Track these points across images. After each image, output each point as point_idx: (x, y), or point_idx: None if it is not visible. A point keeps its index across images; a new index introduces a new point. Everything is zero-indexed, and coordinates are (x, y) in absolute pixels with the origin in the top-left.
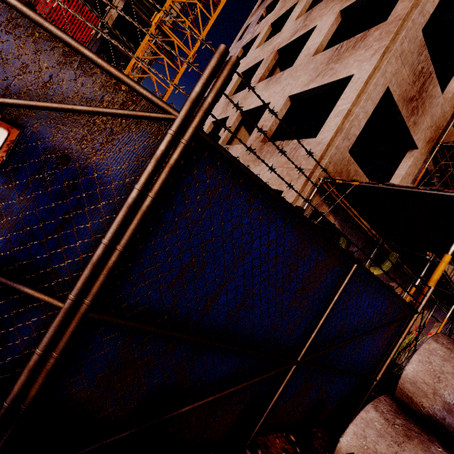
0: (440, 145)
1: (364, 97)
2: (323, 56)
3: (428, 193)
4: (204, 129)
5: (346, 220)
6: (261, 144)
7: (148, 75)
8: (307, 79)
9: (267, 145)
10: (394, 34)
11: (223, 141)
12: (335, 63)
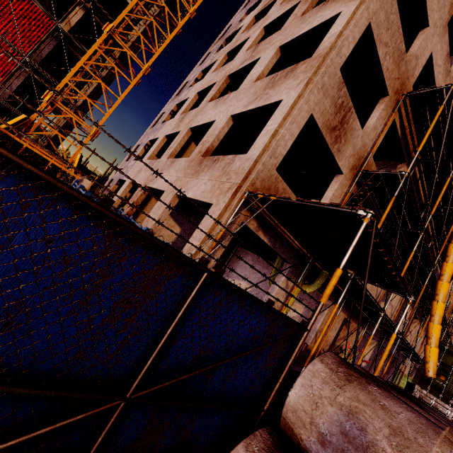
0: (361, 173)
1: (289, 120)
2: (262, 82)
3: (329, 208)
4: (157, 142)
5: (277, 237)
6: (202, 158)
7: (96, 81)
8: (247, 101)
9: (207, 159)
10: (316, 68)
11: (171, 154)
12: (270, 89)
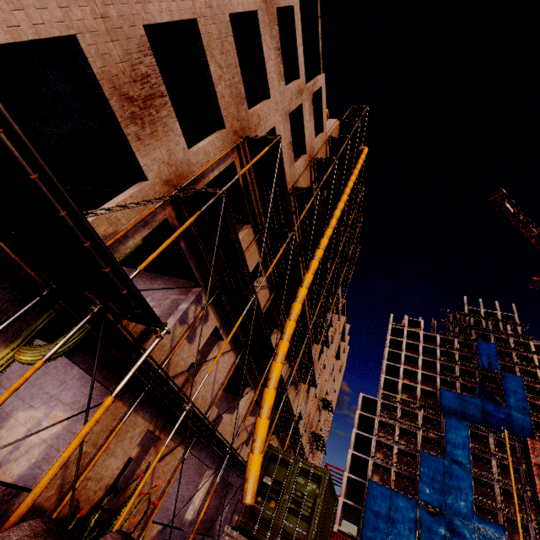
0: (178, 191)
1: None
2: None
3: None
4: None
5: None
6: None
7: None
8: None
9: None
10: None
11: None
12: None
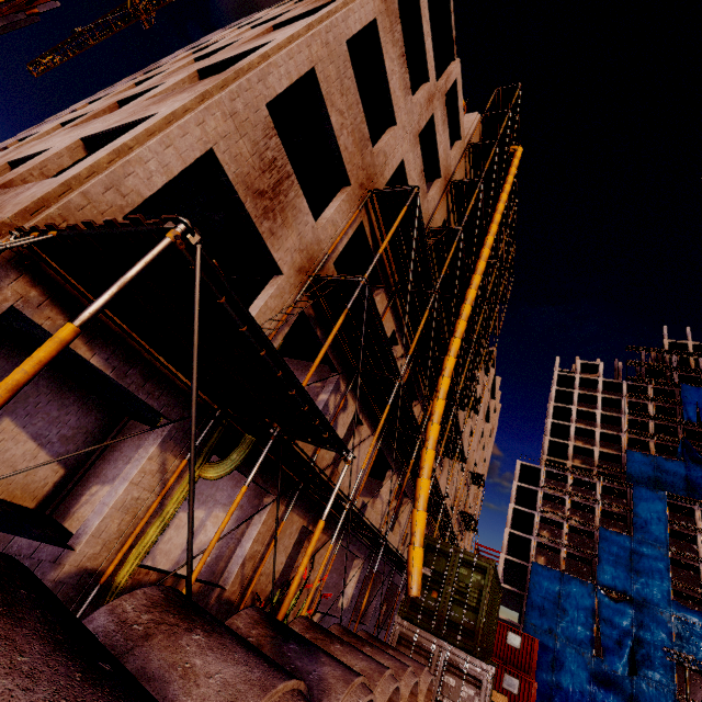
0: (313, 278)
1: (158, 136)
2: (150, 101)
3: (129, 231)
4: None
5: (130, 359)
6: None
7: None
8: (116, 120)
9: None
10: (222, 82)
11: None
12: (154, 105)
